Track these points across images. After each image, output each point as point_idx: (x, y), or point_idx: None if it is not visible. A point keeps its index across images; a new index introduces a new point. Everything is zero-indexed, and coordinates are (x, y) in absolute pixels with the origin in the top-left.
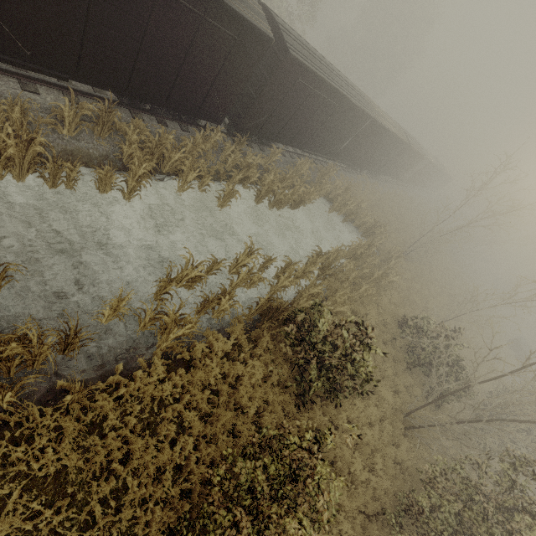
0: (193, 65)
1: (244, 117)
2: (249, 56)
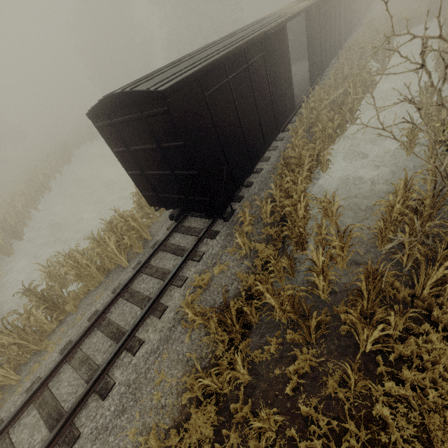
0: (331, 31)
1: (340, 38)
2: (336, 5)
